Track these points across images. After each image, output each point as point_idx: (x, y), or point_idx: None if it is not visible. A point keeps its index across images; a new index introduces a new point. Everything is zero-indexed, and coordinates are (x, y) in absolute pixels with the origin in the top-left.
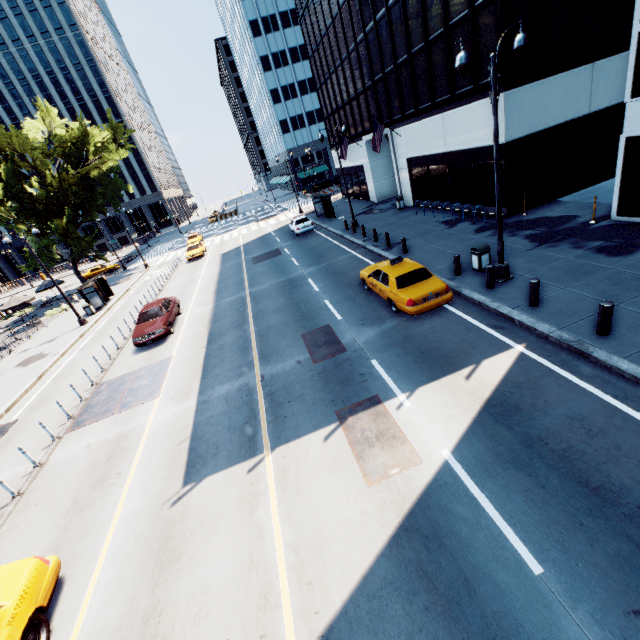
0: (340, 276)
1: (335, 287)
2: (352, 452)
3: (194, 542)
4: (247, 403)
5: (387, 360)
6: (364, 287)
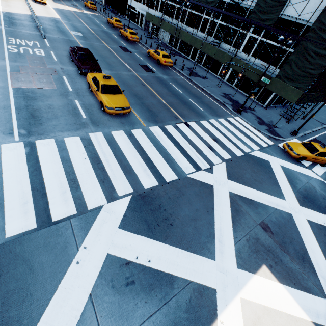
0: (80, 3)
1: (78, 4)
2: (77, 10)
3: (59, 5)
4: (62, 3)
5: (84, 10)
6: (84, 6)
